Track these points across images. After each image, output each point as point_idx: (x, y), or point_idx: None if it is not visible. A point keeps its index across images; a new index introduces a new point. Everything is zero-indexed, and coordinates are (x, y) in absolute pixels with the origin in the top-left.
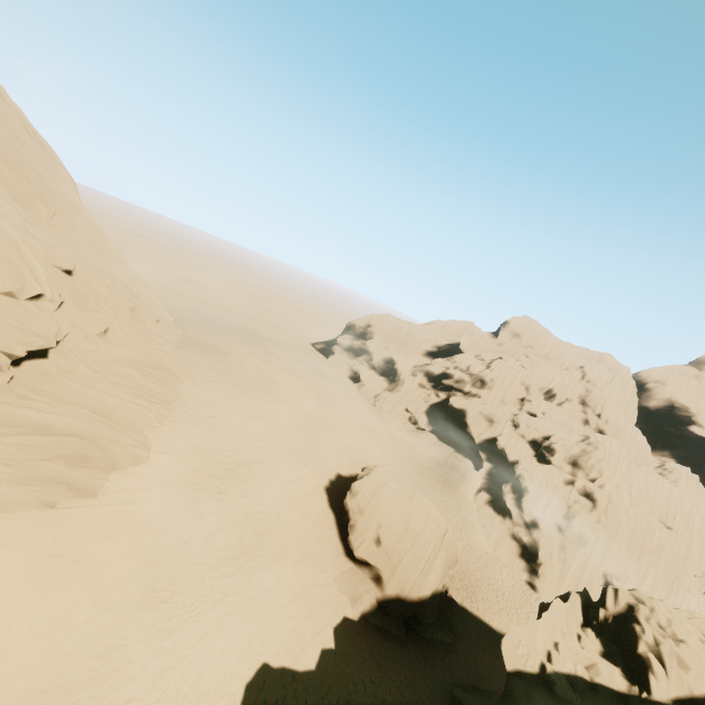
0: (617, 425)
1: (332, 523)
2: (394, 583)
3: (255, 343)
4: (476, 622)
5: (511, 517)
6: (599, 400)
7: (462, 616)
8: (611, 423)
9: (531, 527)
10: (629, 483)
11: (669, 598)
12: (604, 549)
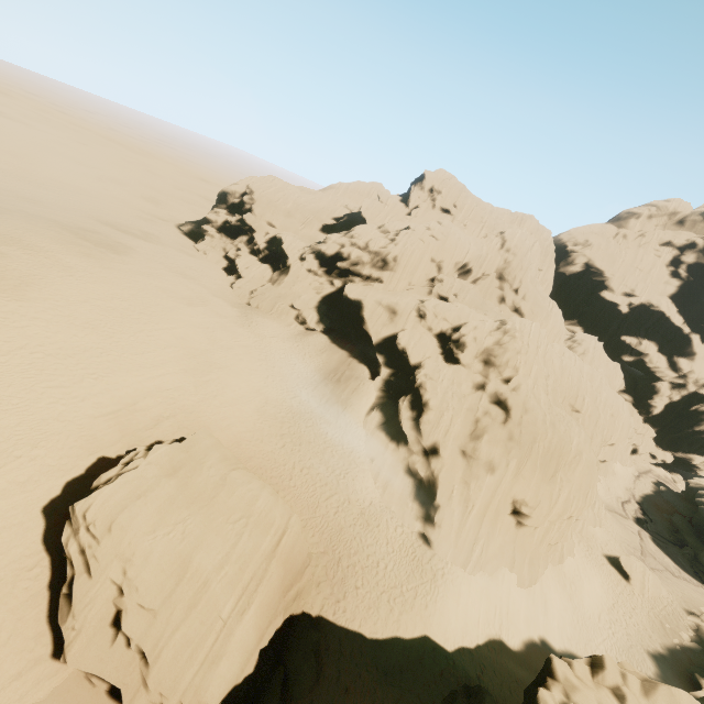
0: (534, 301)
1: (34, 590)
2: (144, 703)
3: (7, 225)
4: (338, 640)
5: (407, 442)
6: (518, 272)
7: (315, 642)
8: (529, 299)
9: (430, 454)
10: (546, 374)
11: (580, 514)
12: (515, 473)
